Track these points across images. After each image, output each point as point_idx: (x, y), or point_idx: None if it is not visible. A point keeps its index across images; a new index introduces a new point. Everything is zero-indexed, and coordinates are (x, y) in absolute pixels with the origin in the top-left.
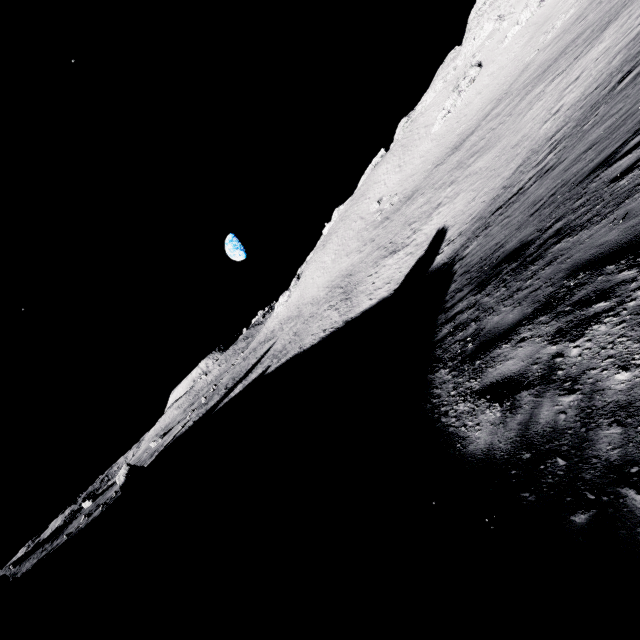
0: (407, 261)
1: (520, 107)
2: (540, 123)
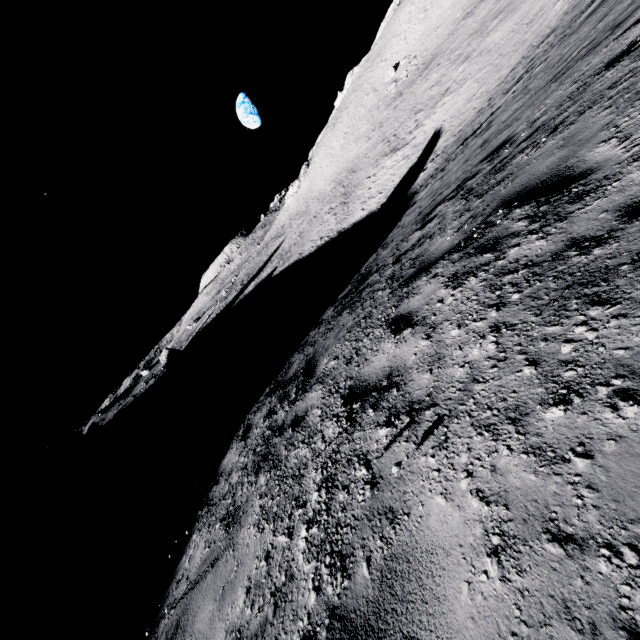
0: (401, 167)
1: None
2: None
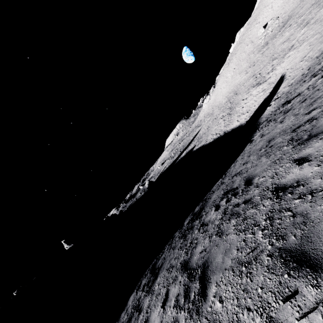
0: (260, 97)
1: None
2: None
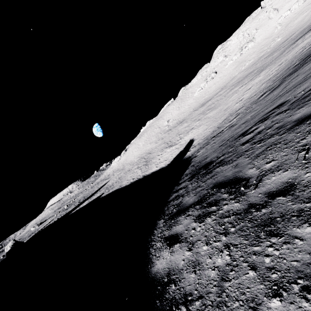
0: (175, 151)
1: (229, 94)
2: (235, 103)
